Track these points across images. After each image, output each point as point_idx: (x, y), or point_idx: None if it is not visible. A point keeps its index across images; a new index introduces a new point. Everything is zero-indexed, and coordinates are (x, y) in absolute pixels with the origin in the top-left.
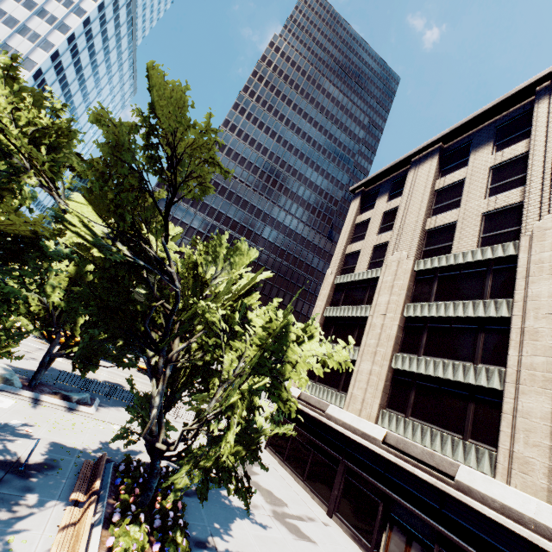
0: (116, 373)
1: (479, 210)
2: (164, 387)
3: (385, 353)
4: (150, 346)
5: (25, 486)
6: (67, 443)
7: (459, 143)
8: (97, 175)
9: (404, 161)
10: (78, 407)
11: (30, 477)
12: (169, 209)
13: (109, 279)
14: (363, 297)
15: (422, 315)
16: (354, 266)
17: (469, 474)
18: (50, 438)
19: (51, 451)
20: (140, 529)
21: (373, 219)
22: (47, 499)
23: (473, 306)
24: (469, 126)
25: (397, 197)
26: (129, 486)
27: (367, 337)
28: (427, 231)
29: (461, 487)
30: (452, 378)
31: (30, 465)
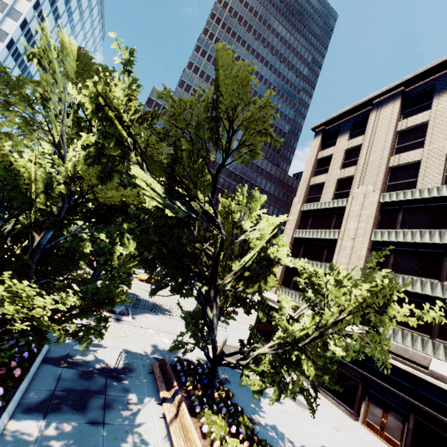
0: None
1: (444, 151)
2: (217, 313)
3: (357, 270)
4: (202, 281)
5: (123, 388)
6: (129, 349)
7: (421, 87)
8: (187, 153)
9: (365, 103)
10: (120, 317)
11: (122, 380)
12: (218, 170)
13: (161, 226)
14: (330, 223)
15: (389, 240)
16: (319, 195)
17: (441, 366)
18: (116, 346)
19: (123, 357)
20: (218, 417)
21: (335, 155)
22: (142, 397)
23: (439, 235)
24: (433, 71)
25: (358, 136)
26: (193, 383)
27: (338, 256)
28: (390, 168)
29: (434, 375)
30: (420, 292)
31: (116, 370)
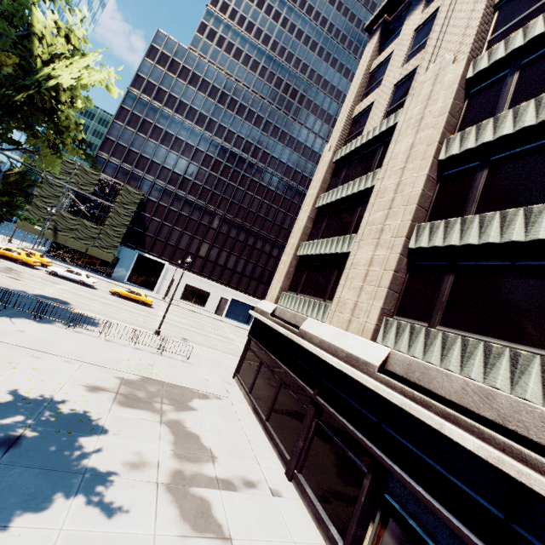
0: (73, 291)
1: None
2: None
3: (400, 225)
4: None
5: None
6: None
7: None
8: None
9: None
10: None
11: None
12: None
13: None
14: (371, 164)
15: (478, 142)
16: (363, 128)
17: None
18: None
19: None
20: None
21: (396, 50)
22: None
23: None
24: None
25: None
26: None
27: (371, 211)
28: (498, 6)
29: None
30: None
31: None
